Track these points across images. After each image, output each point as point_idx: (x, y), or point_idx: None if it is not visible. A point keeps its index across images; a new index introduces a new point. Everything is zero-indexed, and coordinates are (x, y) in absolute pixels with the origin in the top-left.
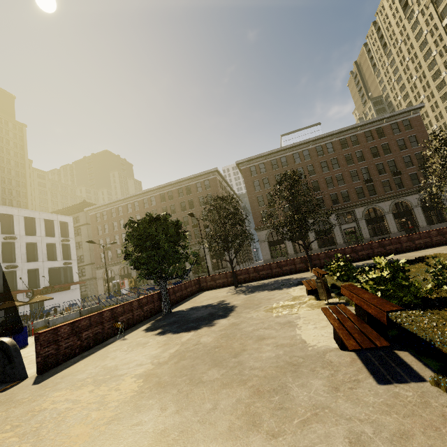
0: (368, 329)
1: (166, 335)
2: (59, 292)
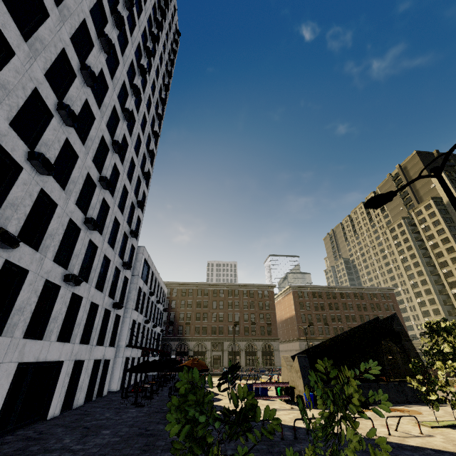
0: None
1: None
2: None
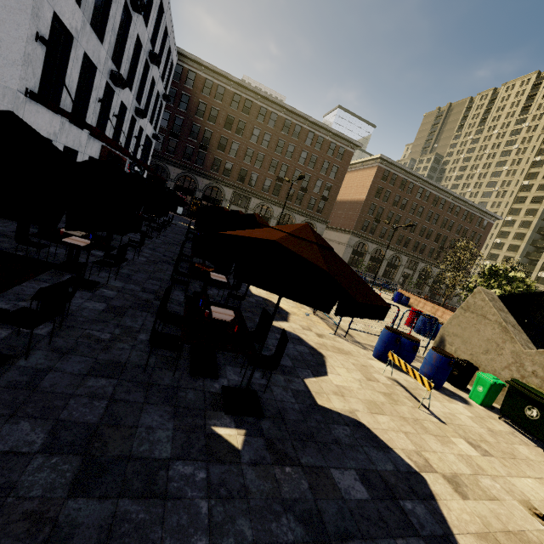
0: None
1: None
2: None
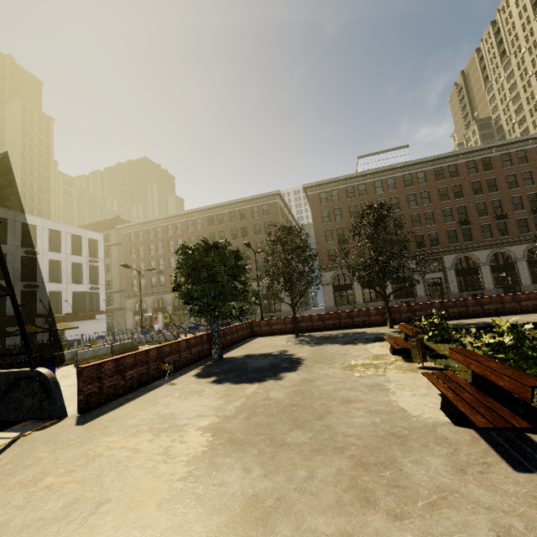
0: (495, 404)
1: (224, 385)
2: (82, 320)
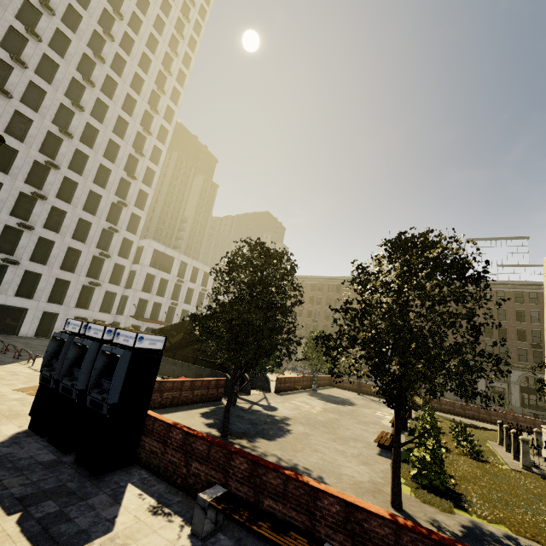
0: None
1: (322, 401)
2: None
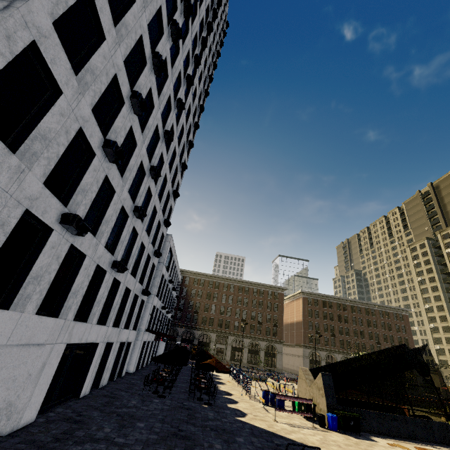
0: None
1: None
2: None
